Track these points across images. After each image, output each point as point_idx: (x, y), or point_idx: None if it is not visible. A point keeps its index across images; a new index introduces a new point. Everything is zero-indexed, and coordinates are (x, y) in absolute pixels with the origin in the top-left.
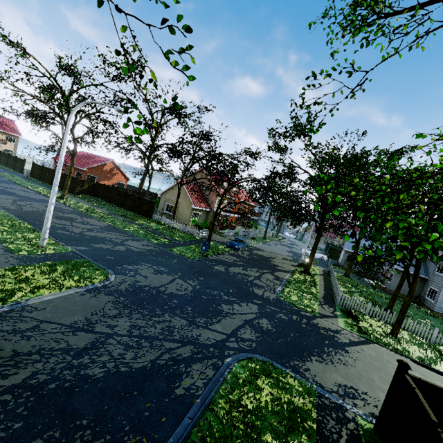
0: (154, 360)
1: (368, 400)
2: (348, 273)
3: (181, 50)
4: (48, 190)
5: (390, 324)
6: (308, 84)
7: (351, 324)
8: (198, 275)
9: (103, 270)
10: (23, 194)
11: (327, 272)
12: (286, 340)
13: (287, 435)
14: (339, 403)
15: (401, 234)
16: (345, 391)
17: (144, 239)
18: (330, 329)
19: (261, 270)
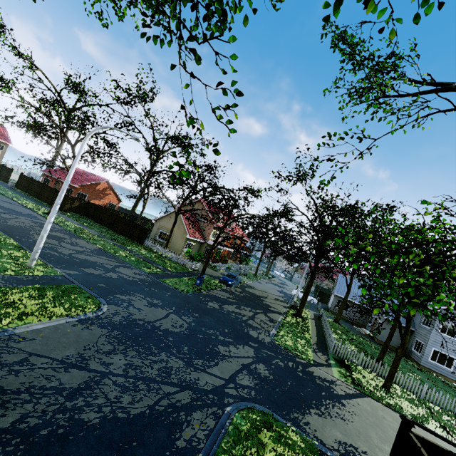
0: (153, 406)
1: None
2: (338, 319)
3: (227, 107)
4: (34, 204)
5: (381, 377)
6: (323, 142)
7: (345, 375)
8: (192, 311)
9: (95, 298)
10: (8, 206)
11: (318, 316)
12: (284, 389)
13: None
14: None
15: (413, 291)
16: (345, 449)
17: (136, 267)
18: (325, 378)
19: (254, 309)
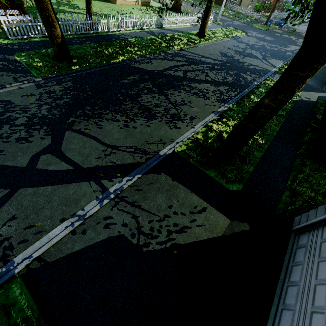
0: (278, 50)
1: None
2: None
3: None
4: None
5: None
6: None
7: None
8: (272, 36)
9: (242, 31)
10: None
11: None
12: None
13: None
14: None
15: None
16: None
17: (237, 20)
18: None
19: (297, 37)
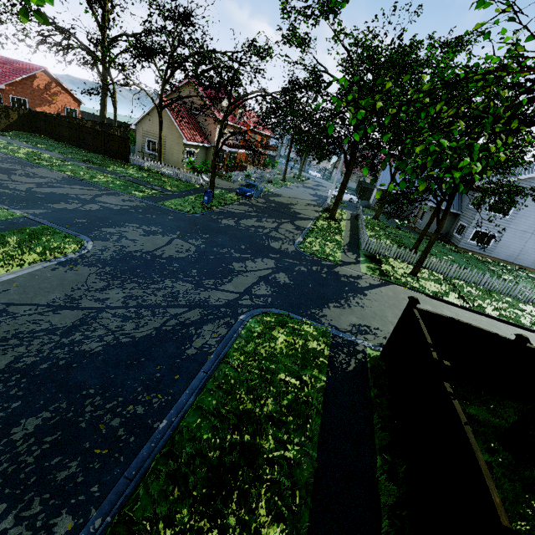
0: (159, 328)
1: (379, 334)
2: (378, 215)
3: None
4: None
5: (412, 265)
6: None
7: (373, 269)
8: (202, 233)
9: (74, 237)
10: None
11: (355, 216)
12: (305, 291)
13: (300, 371)
14: (351, 340)
15: (430, 160)
16: (358, 329)
17: (124, 193)
18: (351, 275)
19: (279, 220)
